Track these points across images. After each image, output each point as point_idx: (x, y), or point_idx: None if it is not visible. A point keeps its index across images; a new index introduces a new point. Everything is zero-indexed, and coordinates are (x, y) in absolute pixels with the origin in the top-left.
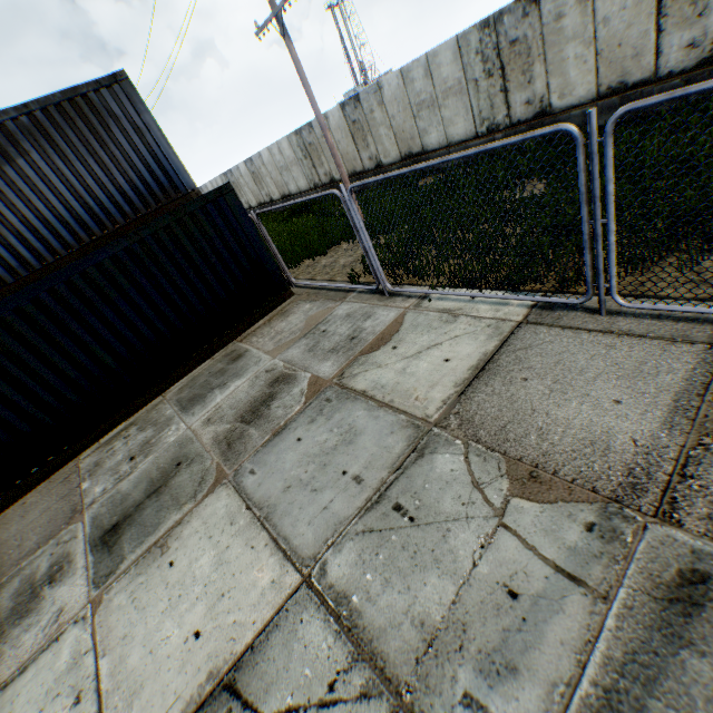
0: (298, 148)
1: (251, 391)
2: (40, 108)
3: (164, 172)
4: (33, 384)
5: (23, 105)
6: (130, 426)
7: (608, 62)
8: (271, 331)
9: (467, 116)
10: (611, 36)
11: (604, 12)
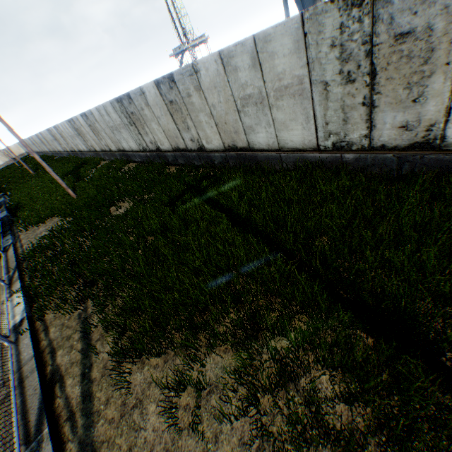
0: (73, 129)
1: None
2: None
3: None
4: None
5: None
6: None
7: (169, 136)
8: None
9: (132, 139)
10: (164, 124)
11: (157, 113)
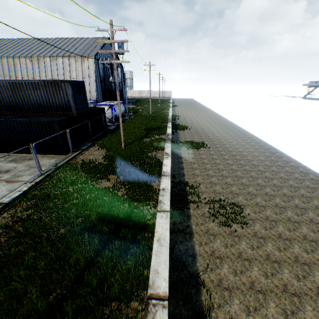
0: None
1: (7, 168)
2: (47, 82)
3: (69, 105)
4: (1, 136)
5: (44, 80)
6: (10, 155)
7: None
8: (42, 159)
9: None
10: None
11: None
